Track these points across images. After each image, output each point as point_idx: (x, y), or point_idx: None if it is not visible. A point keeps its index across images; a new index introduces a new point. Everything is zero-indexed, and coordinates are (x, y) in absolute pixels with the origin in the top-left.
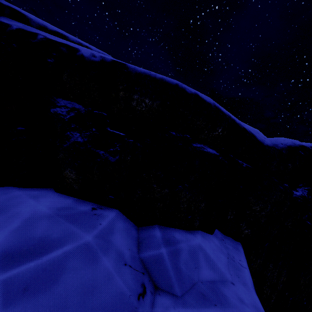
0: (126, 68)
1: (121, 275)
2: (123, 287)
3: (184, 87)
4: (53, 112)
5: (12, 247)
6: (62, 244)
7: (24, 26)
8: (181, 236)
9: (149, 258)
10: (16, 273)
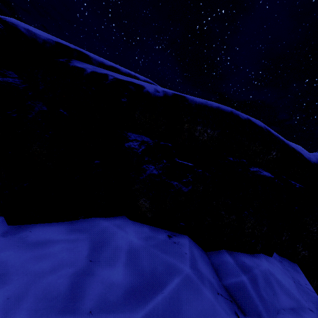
0: (186, 100)
1: (220, 305)
2: (226, 317)
3: (238, 113)
4: (128, 147)
5: (135, 281)
6: (171, 277)
7: (92, 67)
8: (250, 261)
9: (232, 286)
10: (152, 307)
